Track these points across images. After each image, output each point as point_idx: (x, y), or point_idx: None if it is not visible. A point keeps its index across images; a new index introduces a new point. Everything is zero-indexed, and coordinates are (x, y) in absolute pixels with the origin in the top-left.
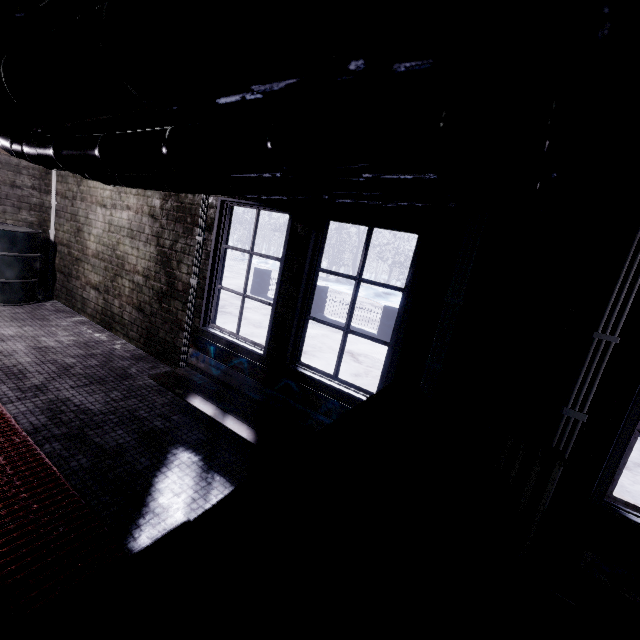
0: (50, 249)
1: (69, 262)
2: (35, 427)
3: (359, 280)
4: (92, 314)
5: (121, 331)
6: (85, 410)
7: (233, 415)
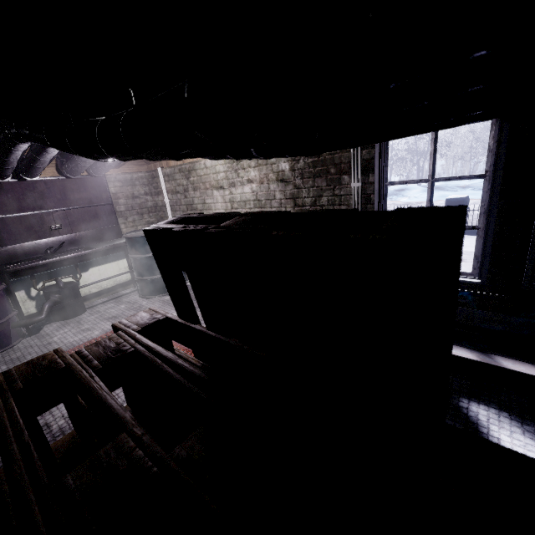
0: None
1: None
2: None
3: None
4: None
5: None
6: None
7: (496, 354)
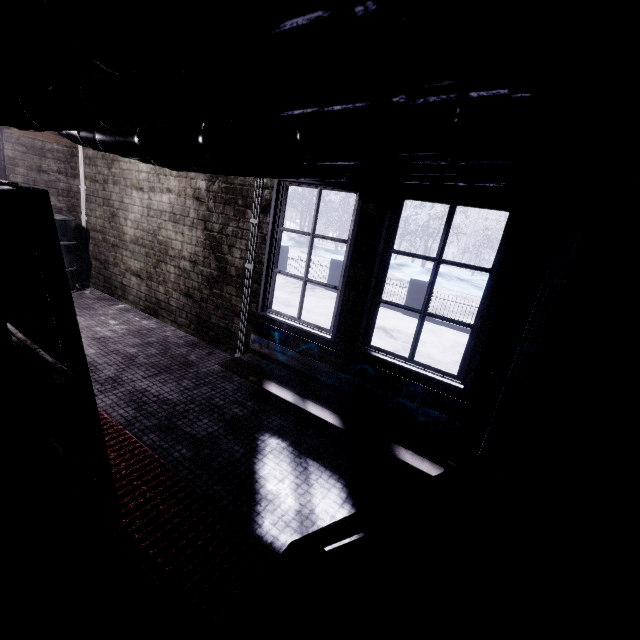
0: (83, 236)
1: (105, 249)
2: (127, 420)
3: (439, 261)
4: (135, 301)
5: (168, 317)
6: (165, 400)
7: (312, 400)
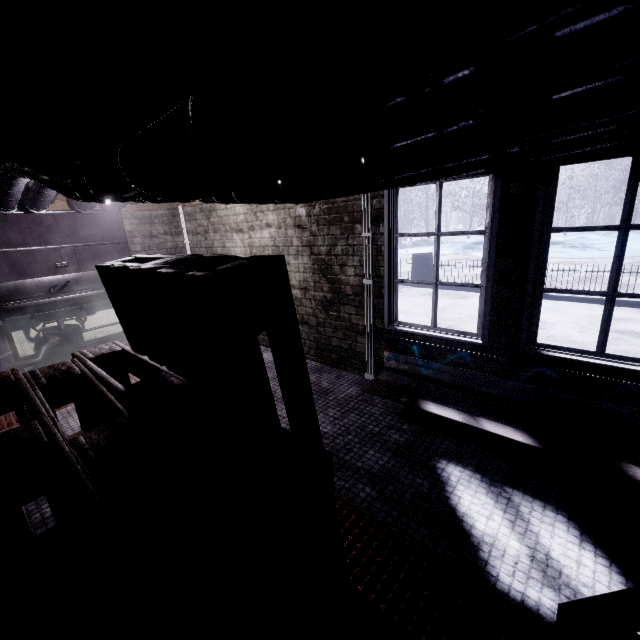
0: None
1: None
2: None
3: (626, 228)
4: None
5: None
6: (322, 434)
7: (483, 417)
